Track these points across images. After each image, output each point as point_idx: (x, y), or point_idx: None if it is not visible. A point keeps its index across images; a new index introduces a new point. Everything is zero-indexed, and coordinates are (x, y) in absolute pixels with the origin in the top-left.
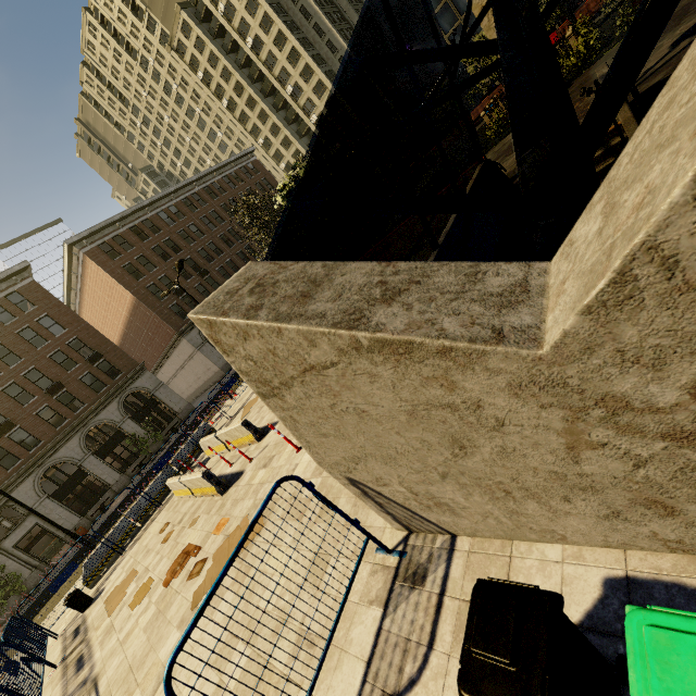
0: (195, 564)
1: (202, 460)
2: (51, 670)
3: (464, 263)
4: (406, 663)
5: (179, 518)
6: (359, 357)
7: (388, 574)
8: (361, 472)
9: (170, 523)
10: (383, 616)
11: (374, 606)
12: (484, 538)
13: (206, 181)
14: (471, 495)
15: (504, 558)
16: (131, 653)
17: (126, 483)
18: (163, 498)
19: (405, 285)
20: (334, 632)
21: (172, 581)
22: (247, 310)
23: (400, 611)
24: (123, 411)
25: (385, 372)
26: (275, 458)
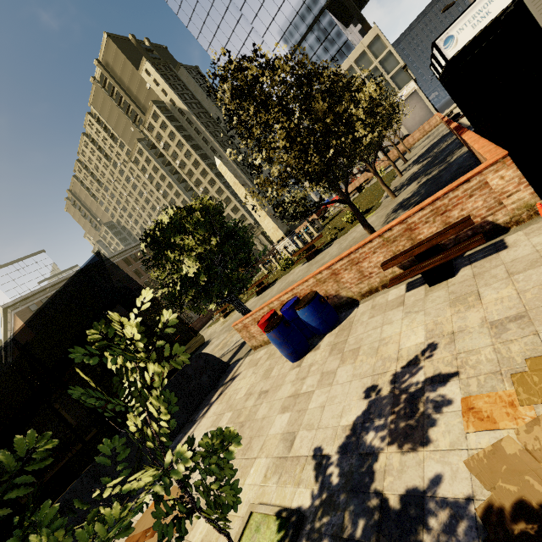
0: None
1: None
2: None
3: None
4: None
5: None
6: None
7: None
8: None
9: None
10: None
11: None
12: None
13: (125, 253)
14: None
15: None
16: None
17: None
18: None
19: None
20: None
21: None
22: None
23: None
24: None
25: None
26: None
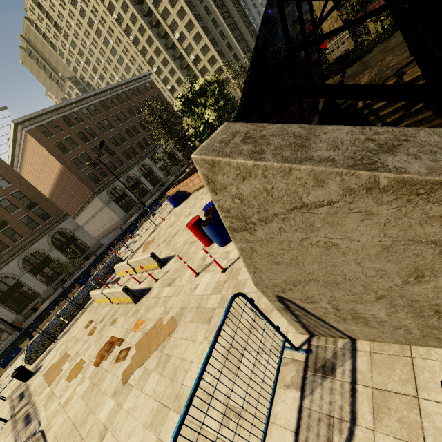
0: (120, 351)
1: (114, 279)
2: (2, 423)
3: (438, 129)
4: (333, 435)
5: (101, 318)
6: (366, 196)
7: (299, 366)
8: (295, 292)
9: (93, 321)
10: (301, 397)
11: (291, 389)
12: (382, 343)
13: (116, 90)
14: (396, 312)
15: (405, 358)
16: (72, 414)
17: (51, 292)
18: (84, 304)
19: (395, 141)
20: (271, 410)
21: (101, 362)
22: (250, 154)
23: (317, 394)
24: (51, 244)
25: (386, 211)
26: (177, 279)
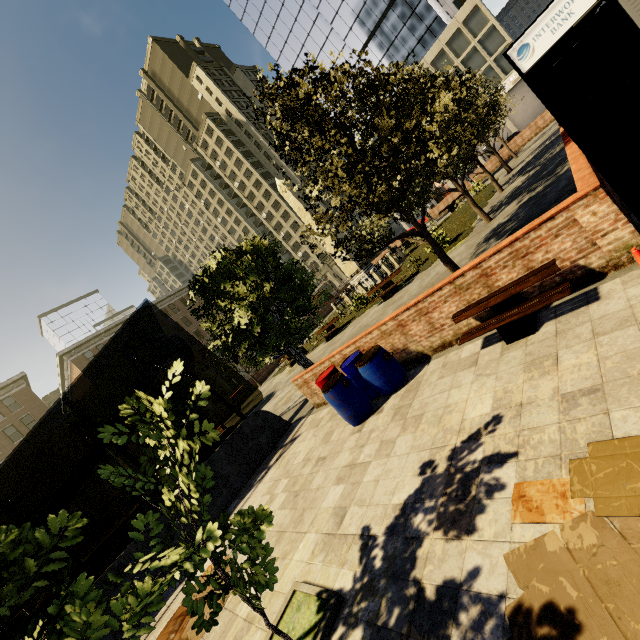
0: None
1: None
2: None
3: None
4: None
5: None
6: None
7: None
8: None
9: None
10: None
11: None
12: None
13: (182, 293)
14: None
15: None
16: None
17: None
18: None
19: None
20: None
21: None
22: None
23: None
24: None
25: None
26: None
